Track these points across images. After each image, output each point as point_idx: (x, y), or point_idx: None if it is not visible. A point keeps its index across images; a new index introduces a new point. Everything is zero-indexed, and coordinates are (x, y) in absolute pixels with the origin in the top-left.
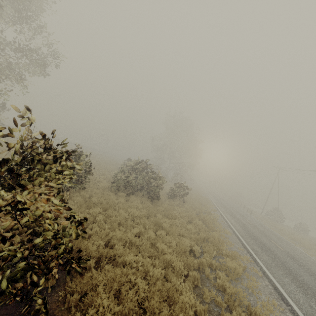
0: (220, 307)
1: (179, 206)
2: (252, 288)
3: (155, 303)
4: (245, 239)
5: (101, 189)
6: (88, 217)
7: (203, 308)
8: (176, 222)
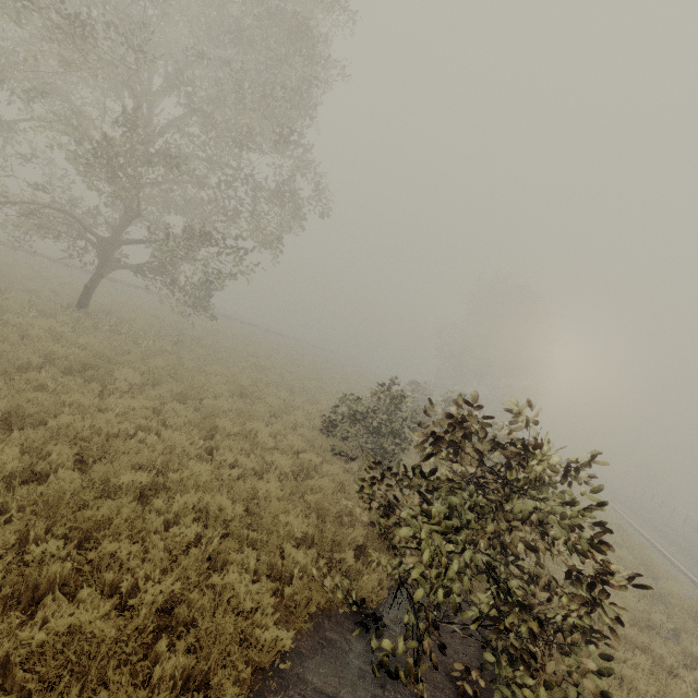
0: None
1: None
2: None
3: None
4: None
5: (415, 458)
6: None
7: None
8: None
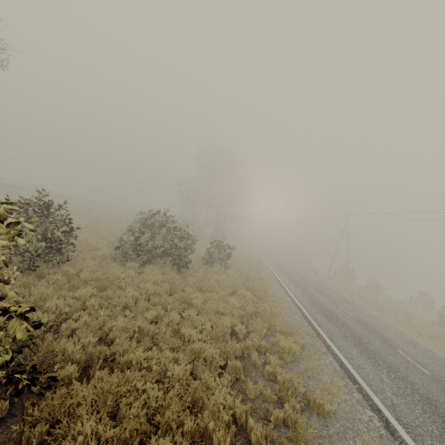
0: (270, 401)
1: (219, 274)
2: (312, 370)
3: (172, 415)
4: (306, 308)
5: (97, 259)
6: (72, 303)
7: (244, 408)
8: (213, 296)
